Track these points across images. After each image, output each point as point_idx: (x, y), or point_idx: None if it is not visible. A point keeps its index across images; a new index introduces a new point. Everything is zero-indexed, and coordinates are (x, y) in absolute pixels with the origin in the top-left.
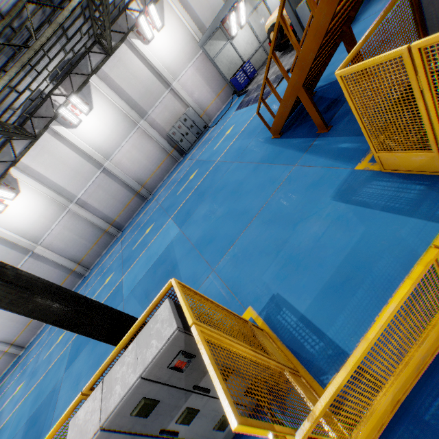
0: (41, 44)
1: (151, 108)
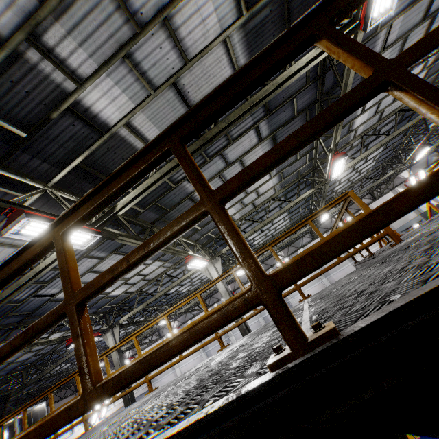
0: (282, 245)
1: (334, 272)
